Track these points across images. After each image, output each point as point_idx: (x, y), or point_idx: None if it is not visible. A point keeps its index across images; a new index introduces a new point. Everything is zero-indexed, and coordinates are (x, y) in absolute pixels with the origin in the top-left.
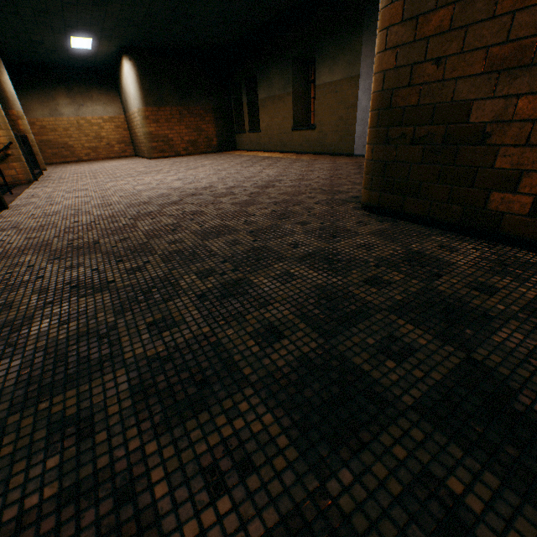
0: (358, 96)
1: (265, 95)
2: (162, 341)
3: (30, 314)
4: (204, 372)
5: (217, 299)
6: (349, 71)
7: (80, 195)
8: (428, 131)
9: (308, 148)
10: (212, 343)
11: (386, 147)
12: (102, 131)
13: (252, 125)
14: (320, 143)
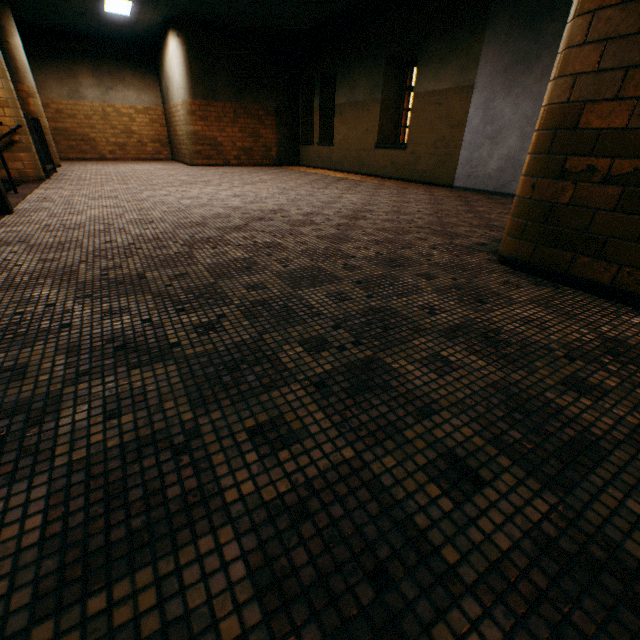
0: (469, 113)
1: (345, 99)
2: (280, 469)
3: (55, 391)
4: (372, 547)
5: (347, 394)
6: (460, 79)
7: (108, 205)
8: (636, 166)
9: (393, 172)
10: (367, 483)
11: (558, 182)
12: (134, 124)
13: (322, 136)
14: (411, 167)
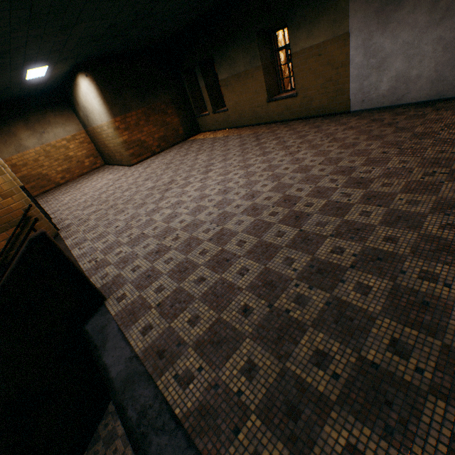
0: (350, 54)
1: (227, 74)
2: None
3: None
4: None
5: None
6: (334, 31)
7: (155, 249)
8: None
9: (290, 115)
10: None
11: None
12: (69, 151)
13: (214, 106)
14: (306, 107)
